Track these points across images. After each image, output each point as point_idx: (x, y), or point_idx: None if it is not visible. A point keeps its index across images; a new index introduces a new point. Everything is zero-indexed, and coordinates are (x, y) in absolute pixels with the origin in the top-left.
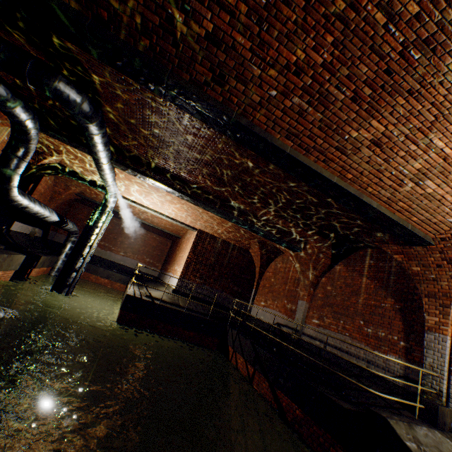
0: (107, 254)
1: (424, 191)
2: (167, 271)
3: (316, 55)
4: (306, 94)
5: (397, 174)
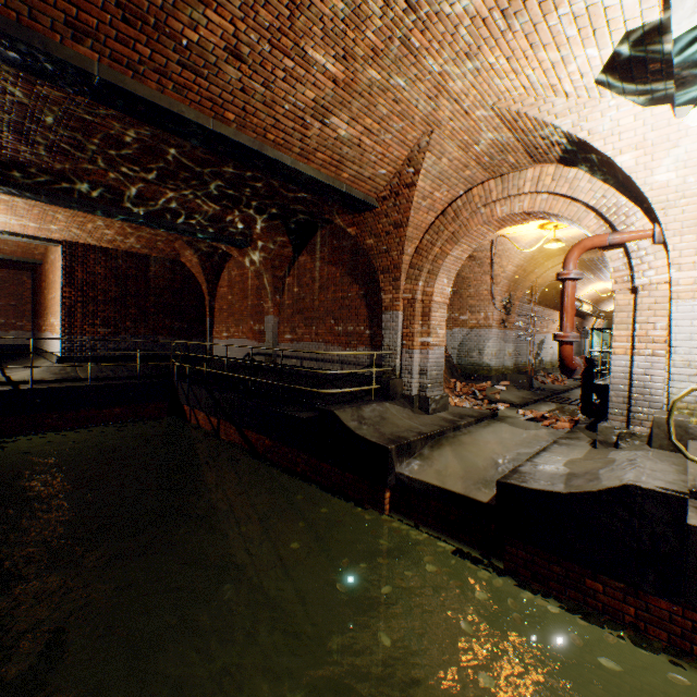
0: None
1: (337, 134)
2: (43, 331)
3: None
4: None
5: (293, 110)
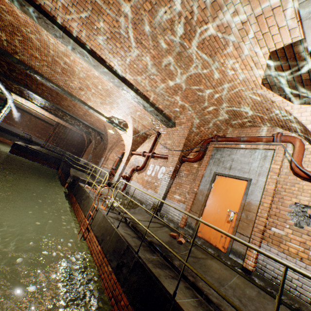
0: (12, 128)
1: (89, 119)
2: None
3: (44, 88)
4: (48, 93)
5: (80, 114)
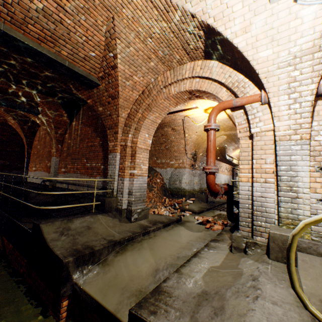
0: None
1: (36, 6)
2: None
3: None
4: None
5: None
